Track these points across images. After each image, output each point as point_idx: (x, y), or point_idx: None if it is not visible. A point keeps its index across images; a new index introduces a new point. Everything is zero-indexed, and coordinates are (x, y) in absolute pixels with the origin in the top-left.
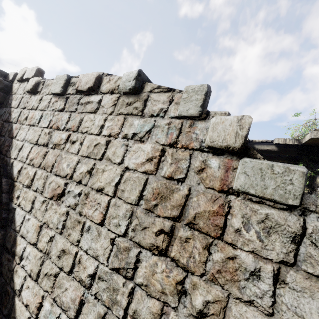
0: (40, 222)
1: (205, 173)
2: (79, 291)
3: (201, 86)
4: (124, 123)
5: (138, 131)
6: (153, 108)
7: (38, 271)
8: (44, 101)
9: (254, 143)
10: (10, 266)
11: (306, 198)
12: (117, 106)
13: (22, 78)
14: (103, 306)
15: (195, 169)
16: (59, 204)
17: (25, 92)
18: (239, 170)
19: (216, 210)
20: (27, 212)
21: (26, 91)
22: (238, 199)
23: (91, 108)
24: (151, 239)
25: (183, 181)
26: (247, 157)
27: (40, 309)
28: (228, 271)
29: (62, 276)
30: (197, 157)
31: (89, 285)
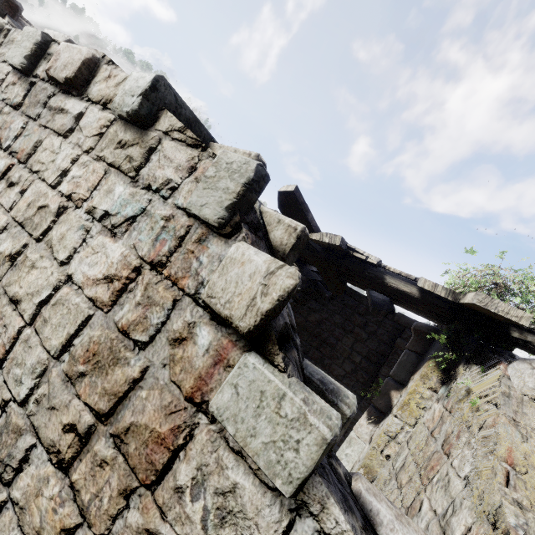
0: None
1: (181, 351)
2: None
3: (245, 165)
4: (100, 183)
5: (114, 211)
6: (156, 172)
7: None
8: None
9: (387, 272)
10: None
11: (314, 485)
12: (102, 141)
13: None
14: None
15: (169, 334)
16: None
17: None
18: (231, 373)
19: (165, 434)
20: None
21: None
22: (208, 429)
23: (62, 125)
24: (56, 432)
25: (141, 348)
26: (260, 353)
27: None
28: None
29: None
30: (182, 312)
31: None
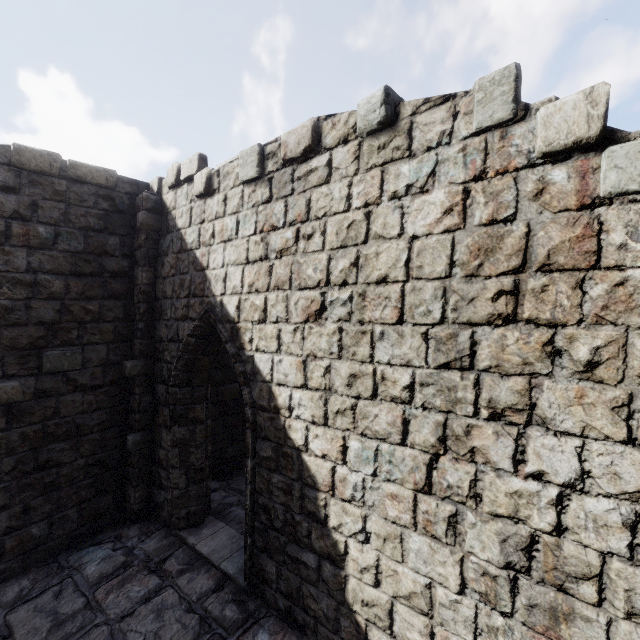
0: (300, 357)
1: (548, 194)
2: (398, 411)
3: (505, 71)
4: (386, 178)
5: (413, 180)
6: (428, 137)
7: (324, 413)
8: (232, 199)
9: None
10: (277, 425)
11: None
12: (362, 159)
13: (177, 180)
14: (440, 413)
15: (528, 195)
16: (322, 323)
17: (192, 200)
18: (603, 168)
19: (580, 234)
20: (274, 353)
21: (196, 196)
22: (612, 207)
23: (319, 178)
24: (487, 308)
25: (514, 218)
26: (614, 145)
27: (346, 452)
28: (619, 301)
29: (364, 405)
30: (528, 178)
31: (409, 398)
